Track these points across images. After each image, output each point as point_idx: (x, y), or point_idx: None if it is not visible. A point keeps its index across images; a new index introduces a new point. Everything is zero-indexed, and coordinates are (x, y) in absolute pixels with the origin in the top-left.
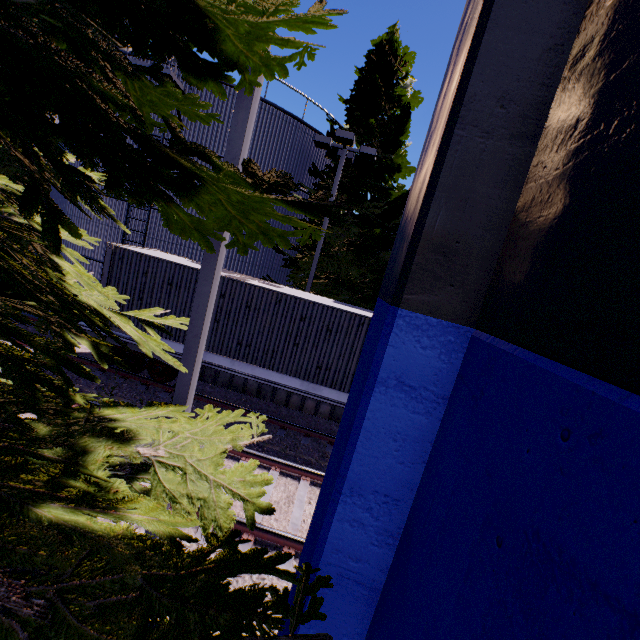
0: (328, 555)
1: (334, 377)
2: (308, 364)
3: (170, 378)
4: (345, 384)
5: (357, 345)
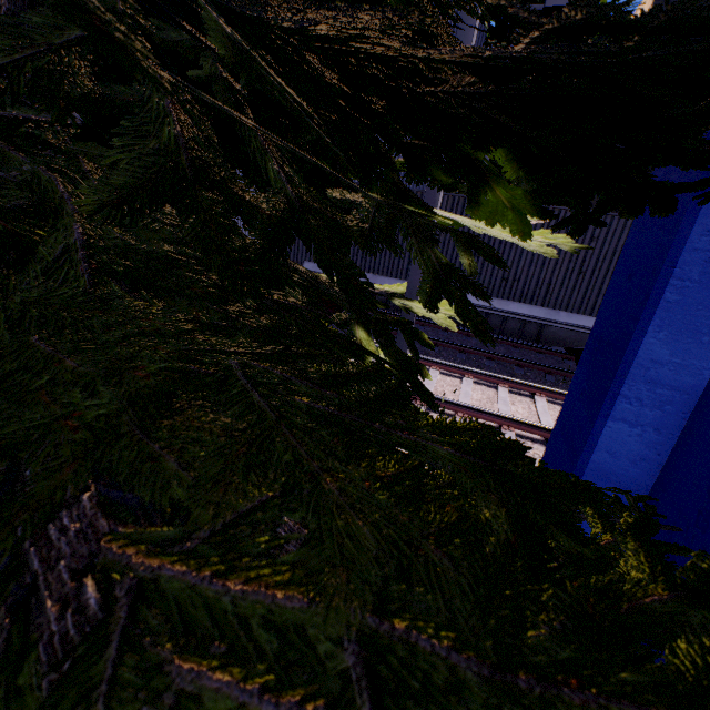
0: (695, 240)
1: (523, 289)
2: (491, 277)
3: (340, 309)
4: (537, 296)
5: (554, 247)
